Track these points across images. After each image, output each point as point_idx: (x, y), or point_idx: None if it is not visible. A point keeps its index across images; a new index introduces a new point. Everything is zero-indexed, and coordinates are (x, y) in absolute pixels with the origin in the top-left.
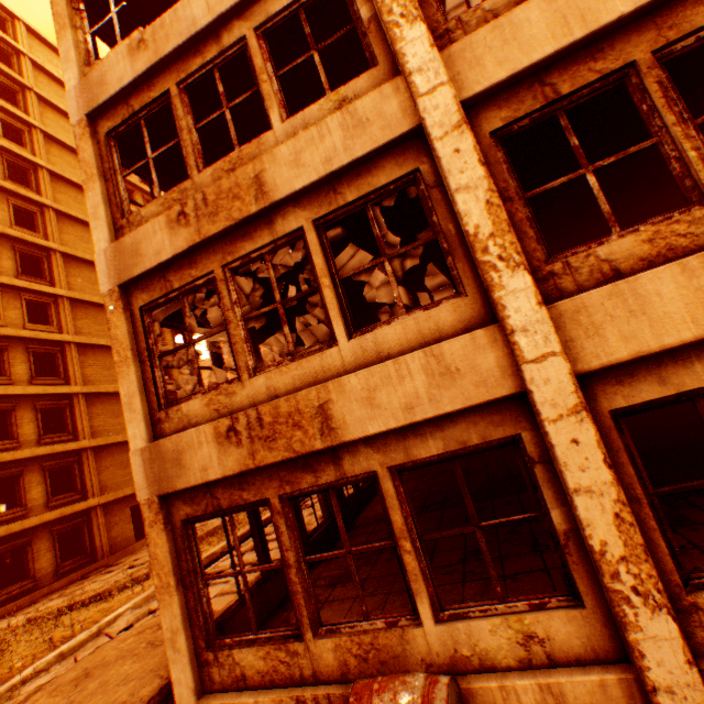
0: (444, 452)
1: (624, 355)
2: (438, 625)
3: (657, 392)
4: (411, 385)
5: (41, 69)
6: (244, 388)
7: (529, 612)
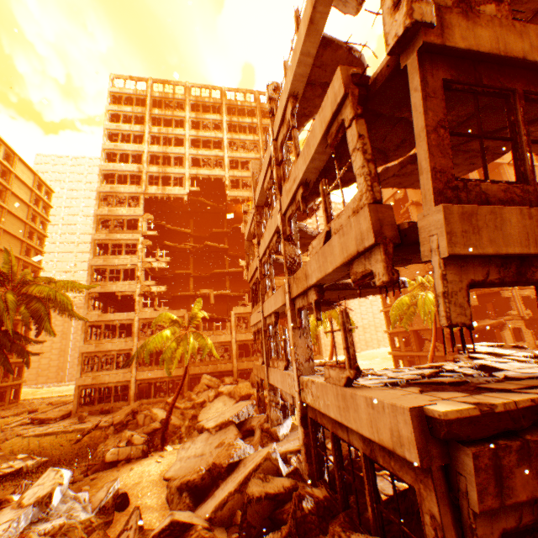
0: (122, 385)
1: (141, 378)
2: (114, 403)
3: (143, 382)
4: (121, 377)
5: (17, 177)
6: (99, 372)
7: (124, 401)
